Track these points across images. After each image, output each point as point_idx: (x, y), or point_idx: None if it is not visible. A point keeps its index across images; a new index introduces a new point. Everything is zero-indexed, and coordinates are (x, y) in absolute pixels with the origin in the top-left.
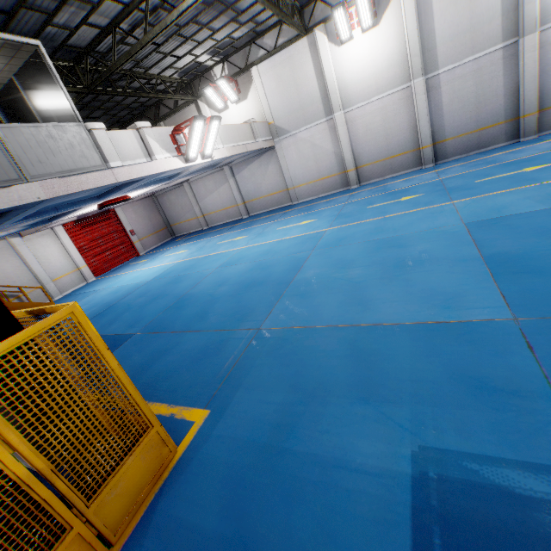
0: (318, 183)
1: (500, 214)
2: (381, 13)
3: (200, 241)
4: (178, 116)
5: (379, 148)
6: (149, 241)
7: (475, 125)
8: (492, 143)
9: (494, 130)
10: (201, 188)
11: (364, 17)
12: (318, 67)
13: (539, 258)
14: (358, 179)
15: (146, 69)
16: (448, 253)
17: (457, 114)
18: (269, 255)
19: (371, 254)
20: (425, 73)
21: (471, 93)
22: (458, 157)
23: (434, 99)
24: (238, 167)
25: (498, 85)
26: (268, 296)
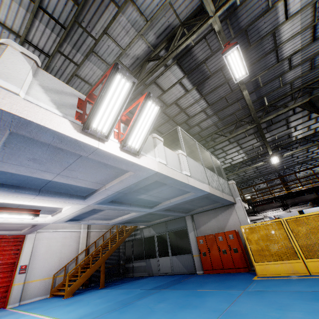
0: None
1: None
2: None
3: None
4: None
5: None
6: None
7: None
8: None
9: None
10: None
11: None
12: None
13: None
14: None
15: None
16: None
17: None
18: None
19: None
20: None
21: None
22: None
23: None
24: None
25: None
26: None
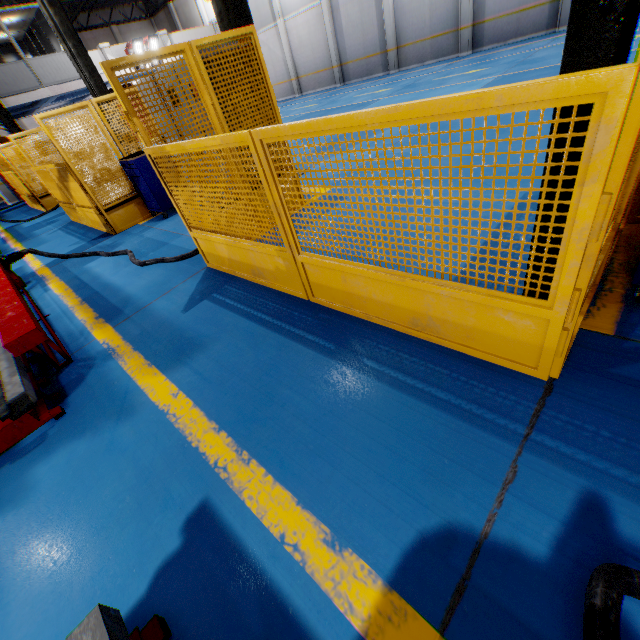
0: (277, 88)
1: None
2: None
3: None
4: None
5: (309, 61)
6: None
7: (364, 52)
8: (375, 71)
9: (375, 60)
10: None
11: None
12: None
13: None
14: (301, 89)
15: None
16: None
17: (352, 40)
18: None
19: None
20: None
21: (358, 20)
22: (357, 81)
23: (337, 21)
24: None
25: (374, 17)
26: None
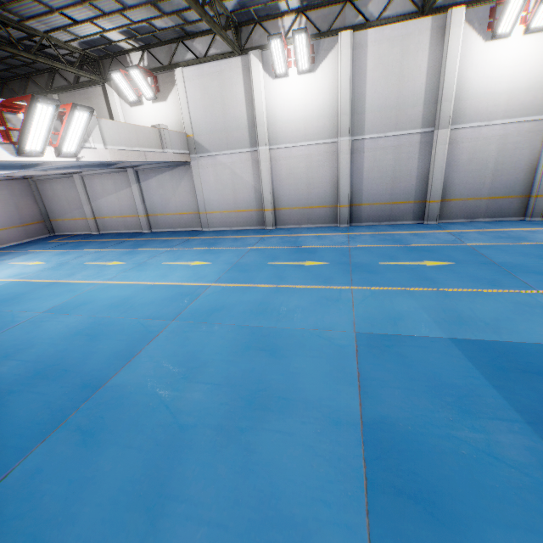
0: (233, 215)
1: (396, 330)
2: (319, 60)
3: (71, 252)
4: (79, 94)
5: (299, 195)
6: (9, 234)
7: (389, 197)
8: (401, 218)
9: (405, 207)
10: (97, 186)
11: (301, 58)
12: (250, 93)
13: (433, 459)
14: (275, 221)
15: (22, 18)
16: (322, 394)
17: (375, 183)
18: (120, 310)
19: (233, 357)
20: (352, 134)
21: (389, 166)
22: (371, 224)
23: (357, 162)
24: (146, 173)
25: (413, 166)
26: (43, 417)
